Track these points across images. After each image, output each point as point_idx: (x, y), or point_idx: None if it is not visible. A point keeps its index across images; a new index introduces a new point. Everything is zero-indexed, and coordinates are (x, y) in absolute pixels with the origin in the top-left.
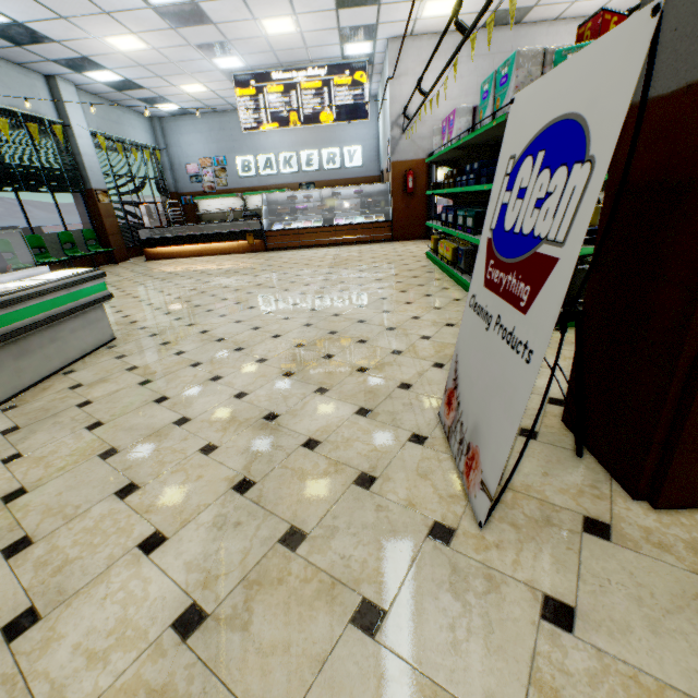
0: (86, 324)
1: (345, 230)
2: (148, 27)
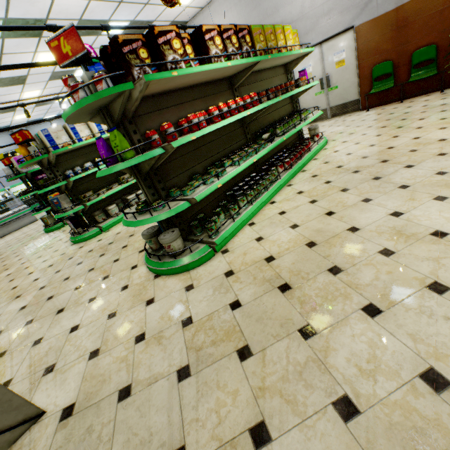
0: (27, 218)
1: None
2: None
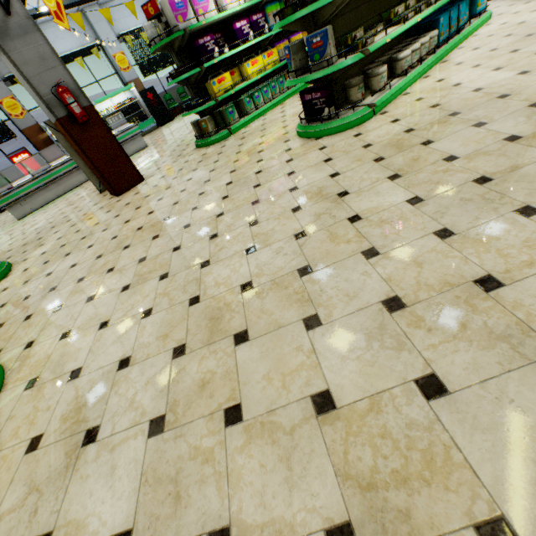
0: (135, 143)
1: None
2: None
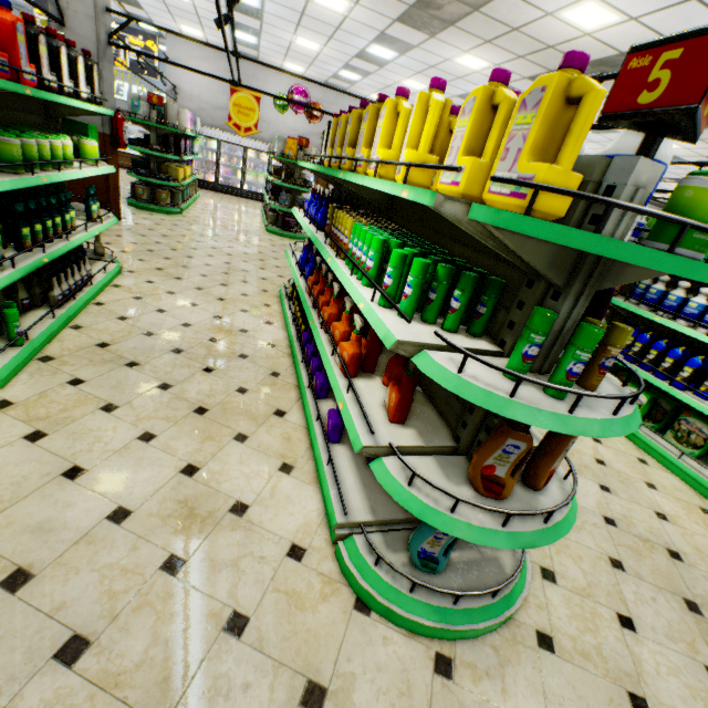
0: None
1: (127, 157)
2: None
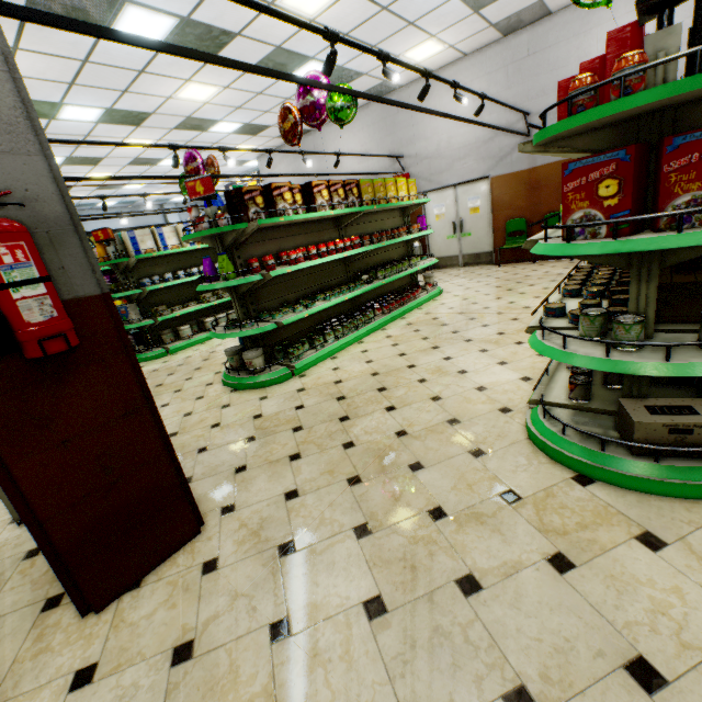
0: None
1: None
2: (155, 190)
